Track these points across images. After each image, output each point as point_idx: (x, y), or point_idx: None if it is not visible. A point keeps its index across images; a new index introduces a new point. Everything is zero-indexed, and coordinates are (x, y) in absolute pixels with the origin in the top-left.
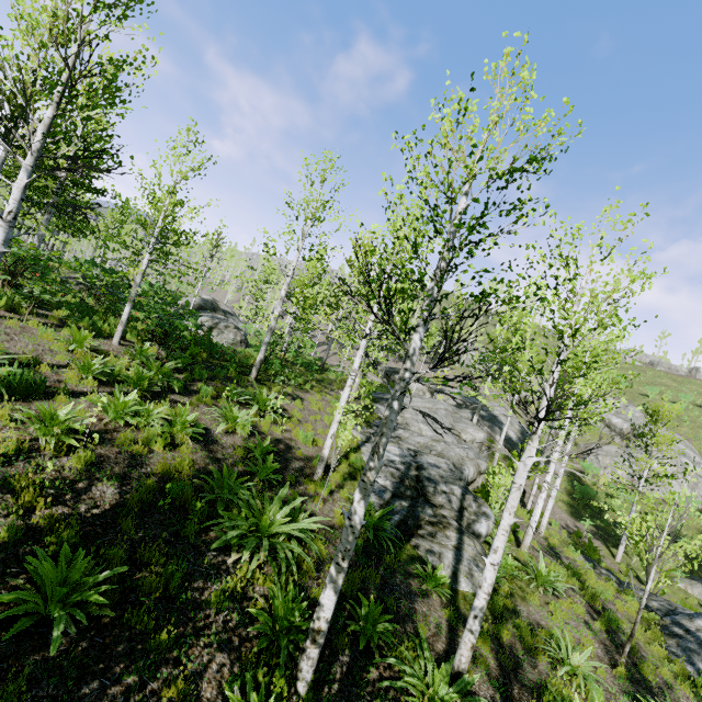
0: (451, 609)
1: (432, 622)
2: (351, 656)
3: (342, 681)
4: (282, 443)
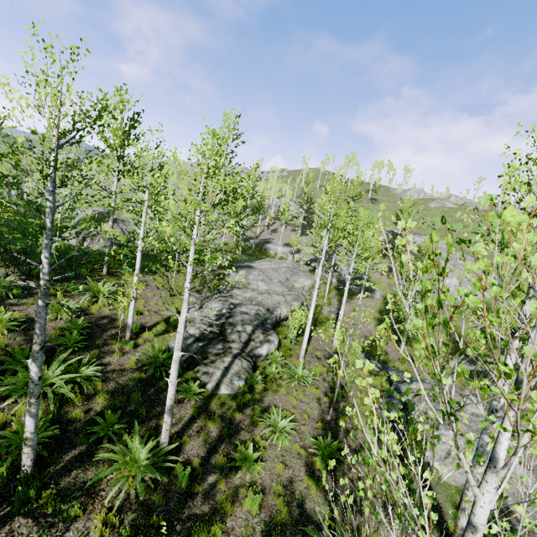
0: (194, 407)
1: (177, 417)
2: (87, 446)
3: (70, 461)
4: (107, 318)
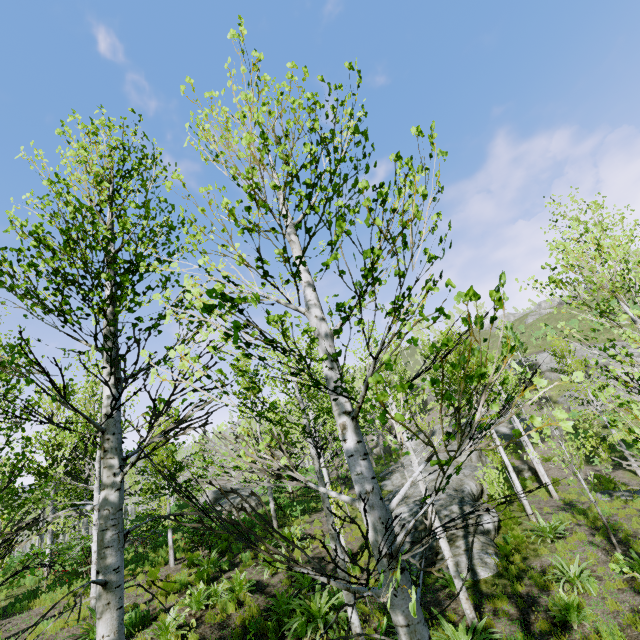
0: (470, 593)
1: (461, 610)
2: None
3: None
4: (314, 559)
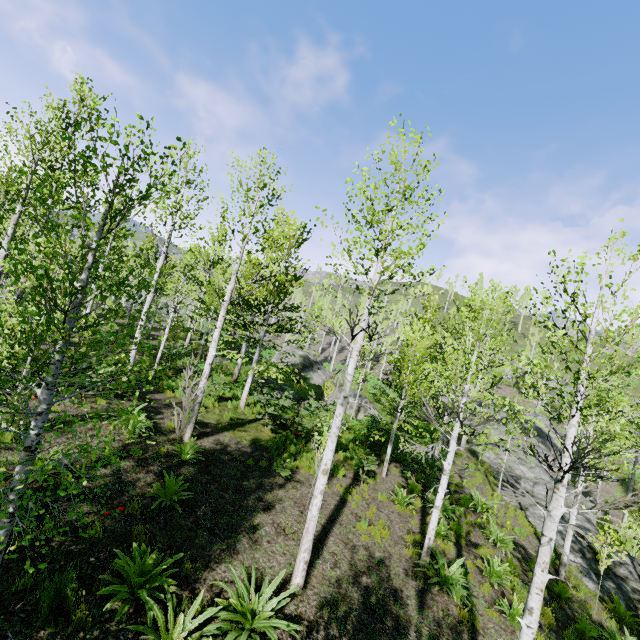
0: None
1: None
2: None
3: None
4: (518, 545)
